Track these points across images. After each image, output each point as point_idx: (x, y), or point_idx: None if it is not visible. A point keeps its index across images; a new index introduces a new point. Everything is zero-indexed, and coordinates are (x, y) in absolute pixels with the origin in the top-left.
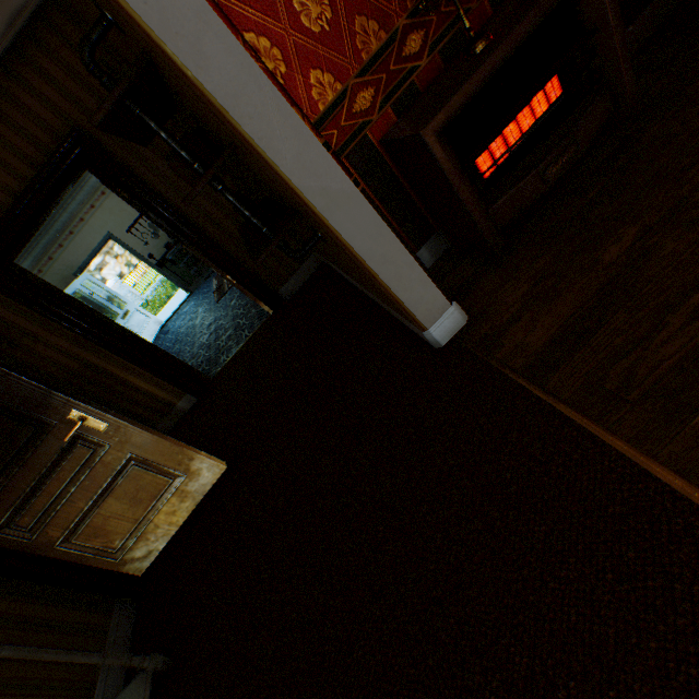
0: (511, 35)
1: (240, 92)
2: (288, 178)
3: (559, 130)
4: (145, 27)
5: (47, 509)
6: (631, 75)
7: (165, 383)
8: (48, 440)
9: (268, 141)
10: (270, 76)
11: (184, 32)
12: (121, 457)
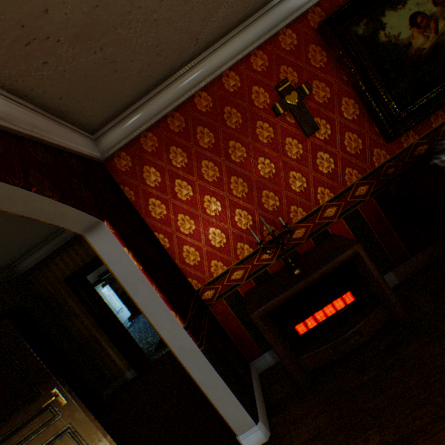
0: (306, 278)
1: (149, 303)
2: (164, 338)
3: (346, 324)
4: (118, 280)
5: (17, 443)
6: (398, 302)
7: (124, 358)
8: (37, 401)
9: (157, 322)
10: (164, 298)
11: (132, 282)
12: (65, 423)
